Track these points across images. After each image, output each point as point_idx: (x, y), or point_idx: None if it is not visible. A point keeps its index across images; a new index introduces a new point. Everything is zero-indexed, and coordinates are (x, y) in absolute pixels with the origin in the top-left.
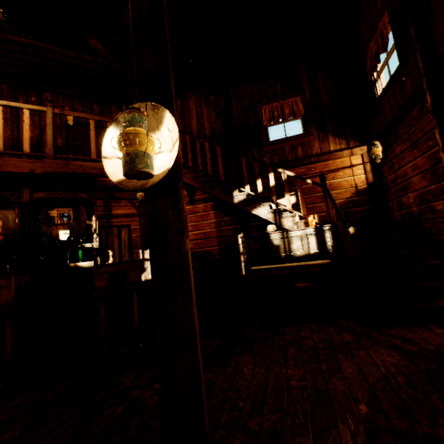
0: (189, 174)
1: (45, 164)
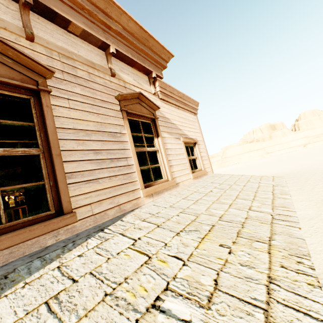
0: None
1: None
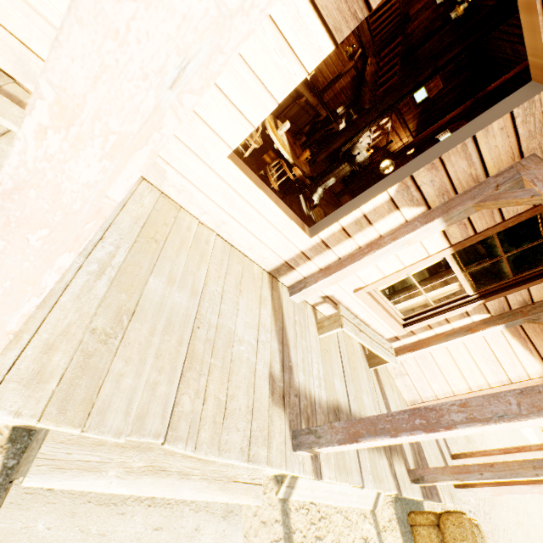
0: (374, 69)
1: None
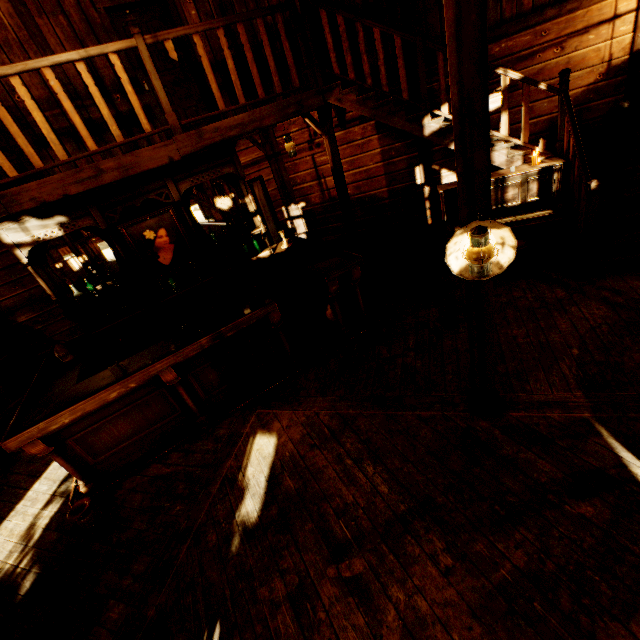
0: (351, 96)
1: (178, 143)
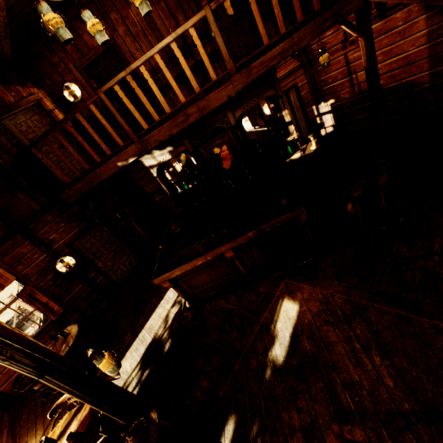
0: None
1: (233, 83)
